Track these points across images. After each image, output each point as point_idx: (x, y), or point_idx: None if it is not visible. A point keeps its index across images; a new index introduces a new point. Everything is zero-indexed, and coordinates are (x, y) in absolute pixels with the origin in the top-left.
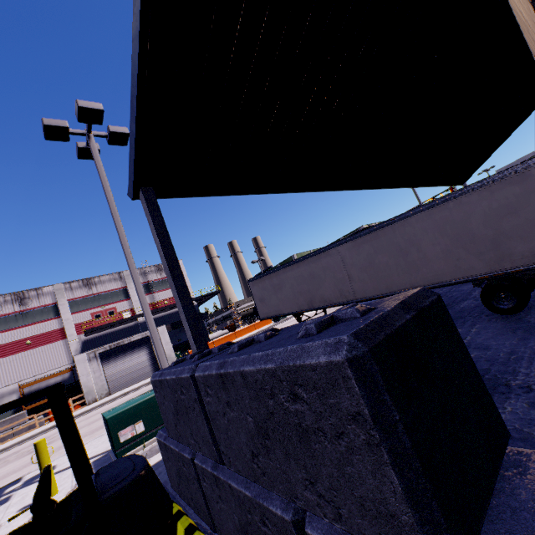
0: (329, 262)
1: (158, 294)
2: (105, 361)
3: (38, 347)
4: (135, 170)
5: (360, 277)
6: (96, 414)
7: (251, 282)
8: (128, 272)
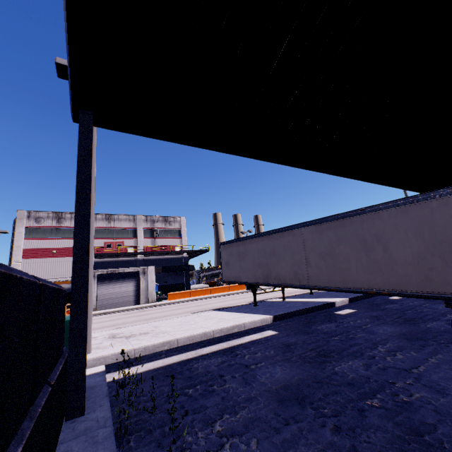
0: (291, 241)
1: (159, 240)
2: (100, 282)
3: (60, 257)
4: (73, 88)
5: (317, 264)
6: None
7: (222, 246)
8: (141, 216)
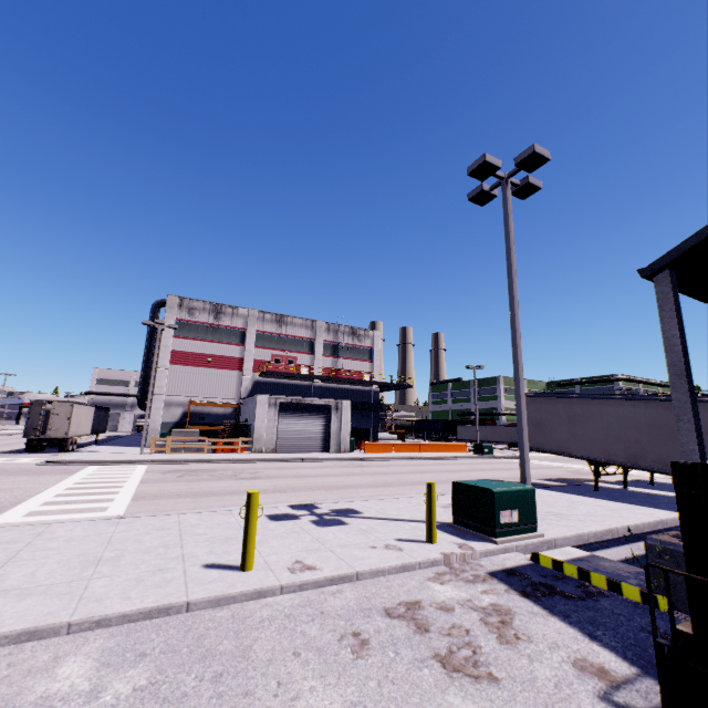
0: (702, 417)
1: (342, 361)
2: (282, 413)
3: (215, 368)
4: (686, 250)
5: None
6: (284, 468)
7: (528, 398)
8: (322, 323)
